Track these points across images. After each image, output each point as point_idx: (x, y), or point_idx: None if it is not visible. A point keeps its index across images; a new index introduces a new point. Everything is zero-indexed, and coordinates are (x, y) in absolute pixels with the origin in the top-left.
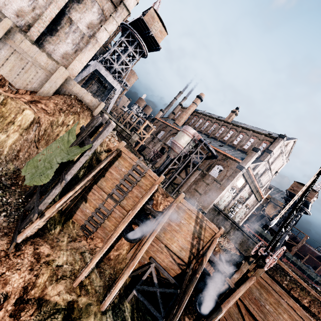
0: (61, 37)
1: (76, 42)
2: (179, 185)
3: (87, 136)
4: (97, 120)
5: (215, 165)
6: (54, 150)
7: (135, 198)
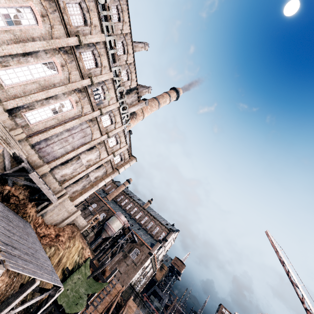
0: (78, 183)
1: (85, 185)
2: None
3: (99, 272)
4: (108, 264)
5: (134, 249)
6: (77, 281)
7: (106, 303)
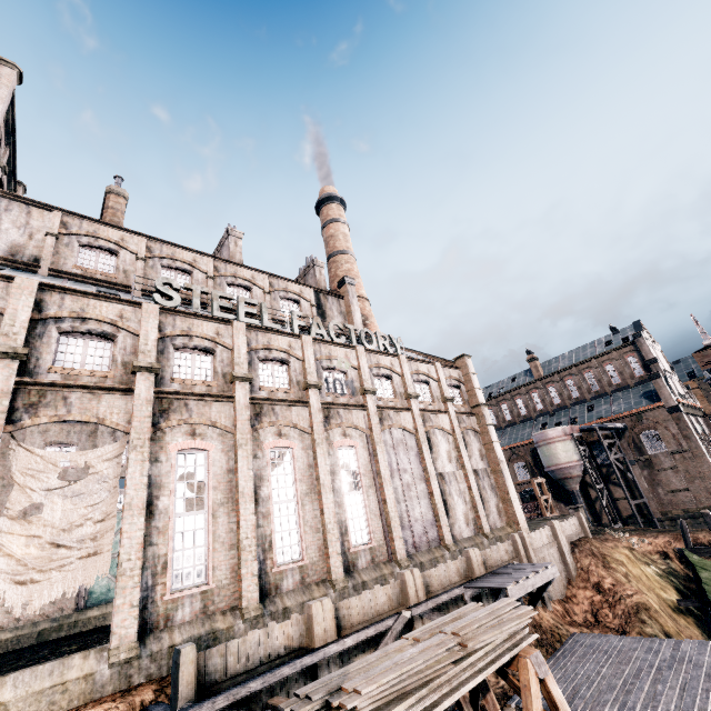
0: (485, 498)
1: (490, 486)
2: (650, 510)
3: None
4: None
5: (640, 437)
6: None
7: None
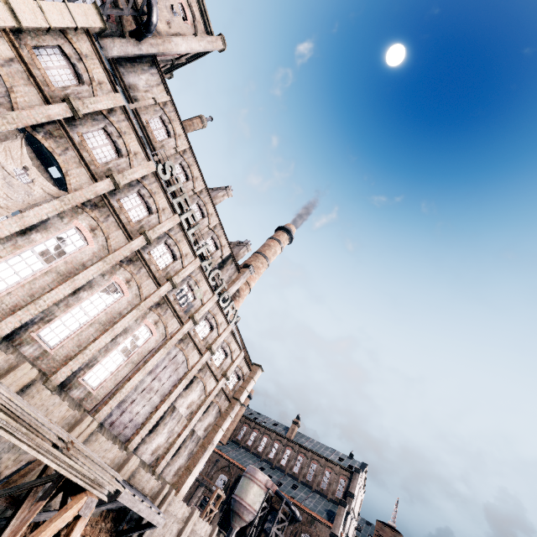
0: (180, 453)
1: (191, 450)
2: None
3: None
4: None
5: (301, 535)
6: None
7: None
